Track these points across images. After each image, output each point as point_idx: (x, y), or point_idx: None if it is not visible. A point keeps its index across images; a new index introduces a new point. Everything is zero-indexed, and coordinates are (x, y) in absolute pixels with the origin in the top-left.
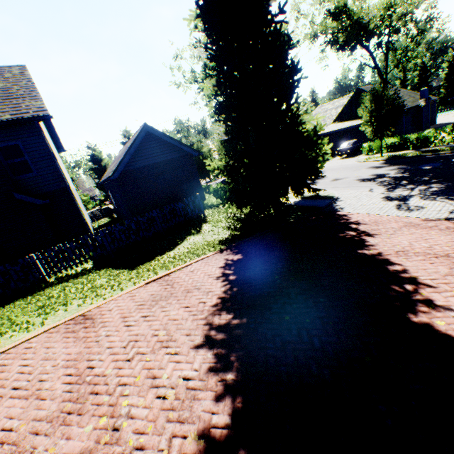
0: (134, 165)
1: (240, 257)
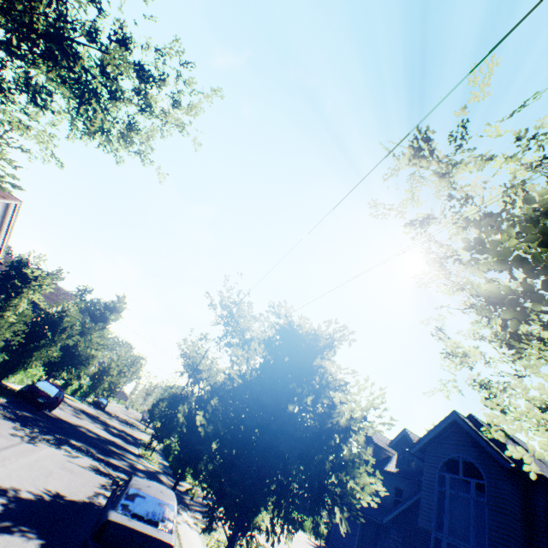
0: None
1: None
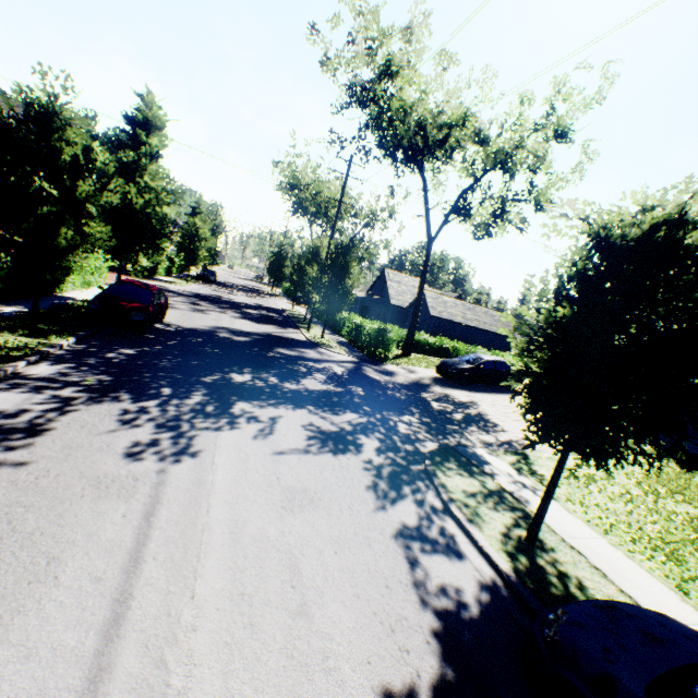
0: None
1: None
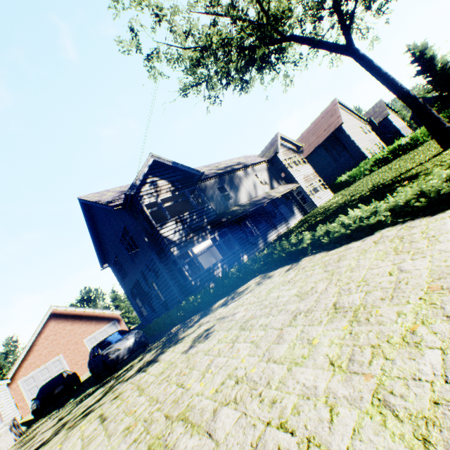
0: None
1: None
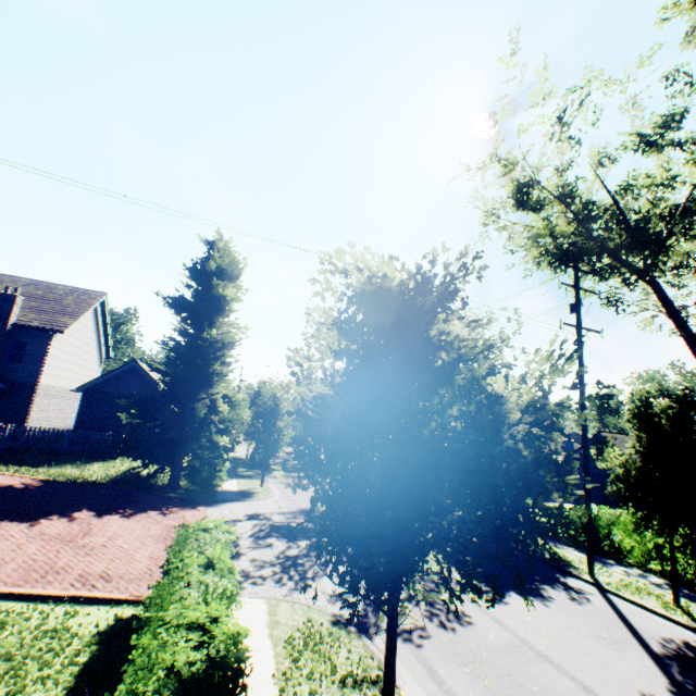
0: (108, 388)
1: (34, 485)
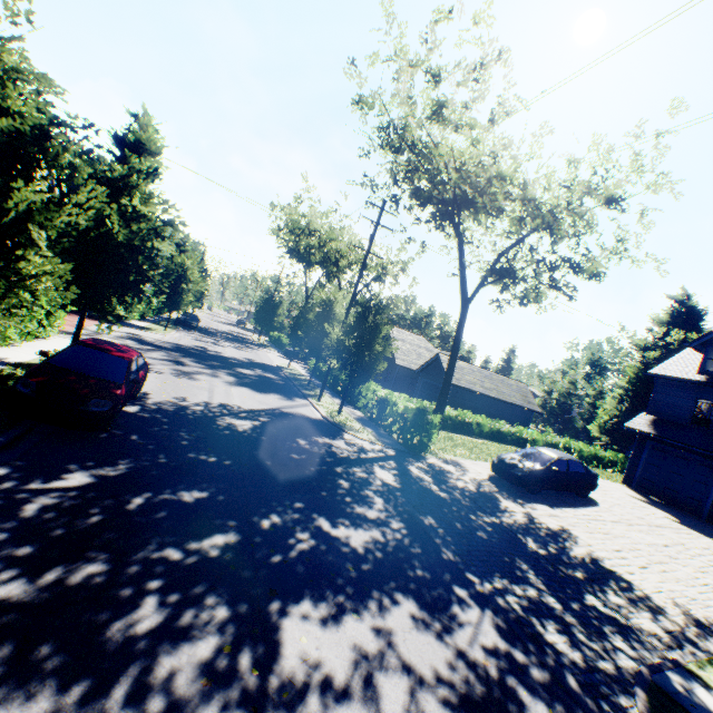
0: None
1: None
